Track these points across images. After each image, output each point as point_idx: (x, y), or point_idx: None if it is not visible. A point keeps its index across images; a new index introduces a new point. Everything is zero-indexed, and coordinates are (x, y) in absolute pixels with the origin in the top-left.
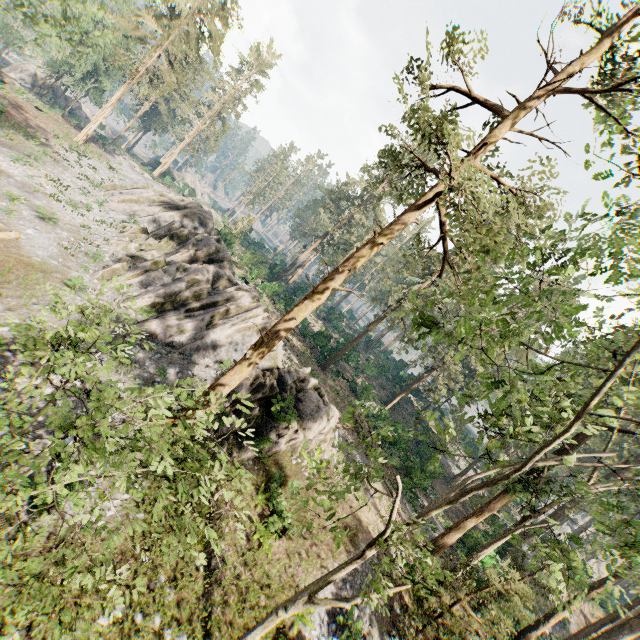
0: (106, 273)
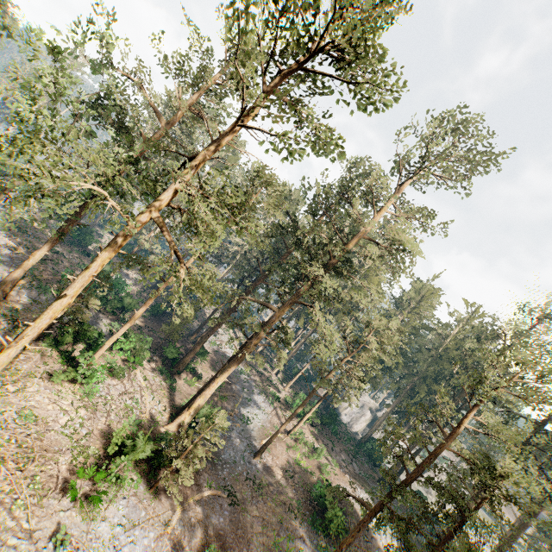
0: None
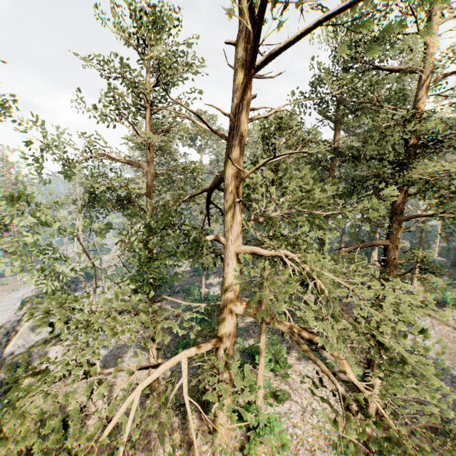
0: None
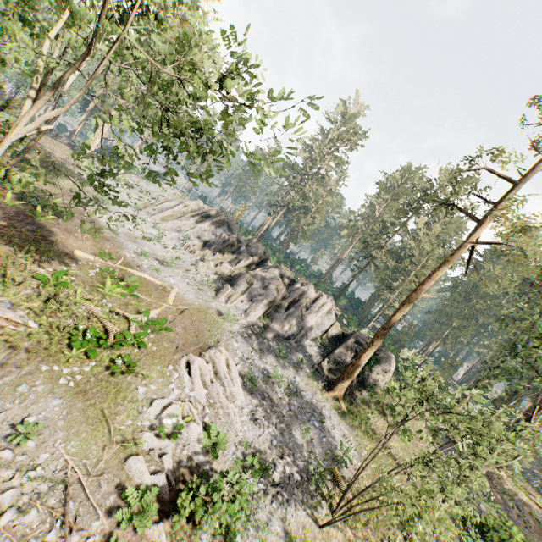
0: (224, 296)
